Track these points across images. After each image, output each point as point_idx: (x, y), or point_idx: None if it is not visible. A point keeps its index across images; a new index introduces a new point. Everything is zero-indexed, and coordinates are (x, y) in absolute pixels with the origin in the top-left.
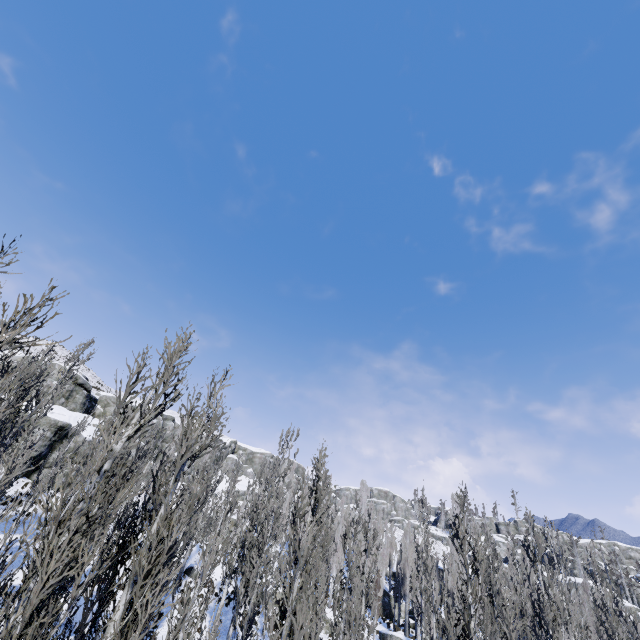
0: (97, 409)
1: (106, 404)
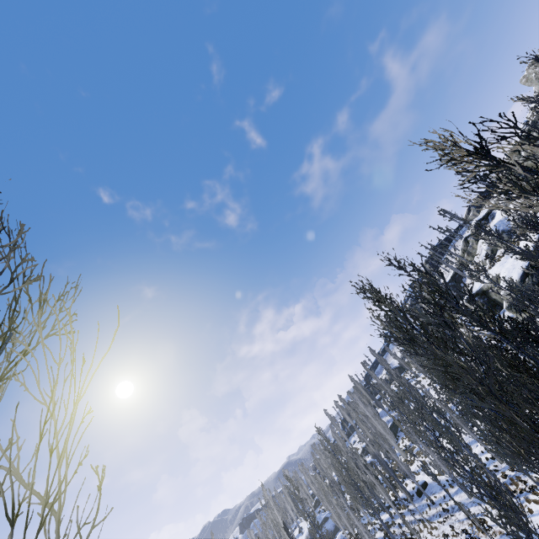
0: None
1: None
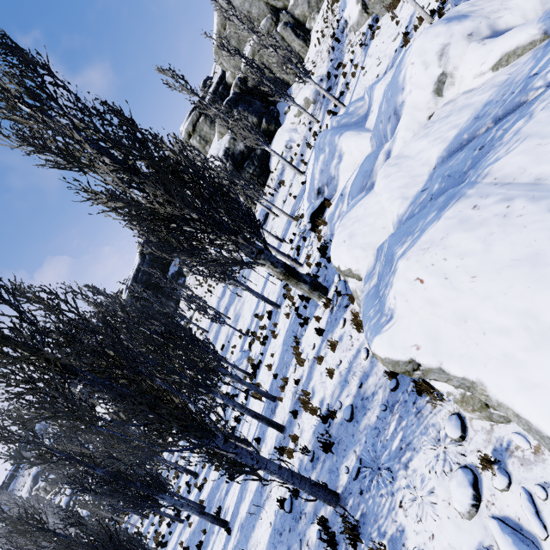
0: (228, 80)
1: (223, 66)
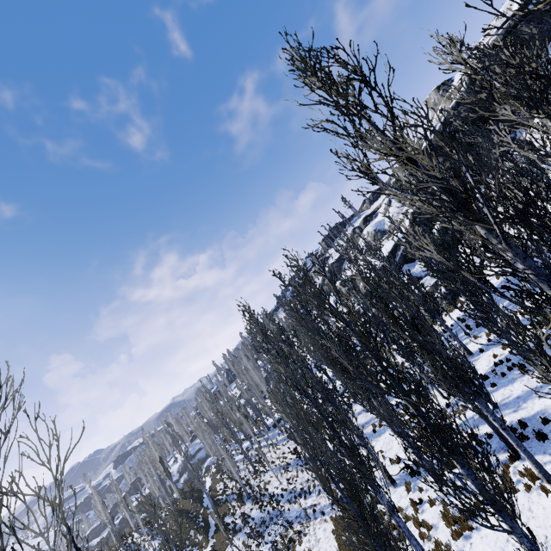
0: None
1: None
